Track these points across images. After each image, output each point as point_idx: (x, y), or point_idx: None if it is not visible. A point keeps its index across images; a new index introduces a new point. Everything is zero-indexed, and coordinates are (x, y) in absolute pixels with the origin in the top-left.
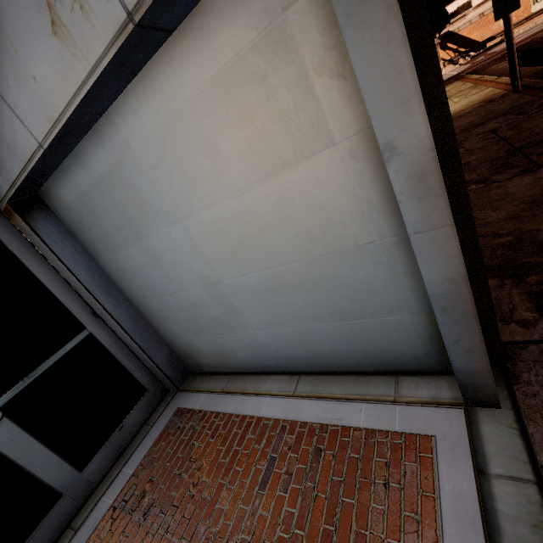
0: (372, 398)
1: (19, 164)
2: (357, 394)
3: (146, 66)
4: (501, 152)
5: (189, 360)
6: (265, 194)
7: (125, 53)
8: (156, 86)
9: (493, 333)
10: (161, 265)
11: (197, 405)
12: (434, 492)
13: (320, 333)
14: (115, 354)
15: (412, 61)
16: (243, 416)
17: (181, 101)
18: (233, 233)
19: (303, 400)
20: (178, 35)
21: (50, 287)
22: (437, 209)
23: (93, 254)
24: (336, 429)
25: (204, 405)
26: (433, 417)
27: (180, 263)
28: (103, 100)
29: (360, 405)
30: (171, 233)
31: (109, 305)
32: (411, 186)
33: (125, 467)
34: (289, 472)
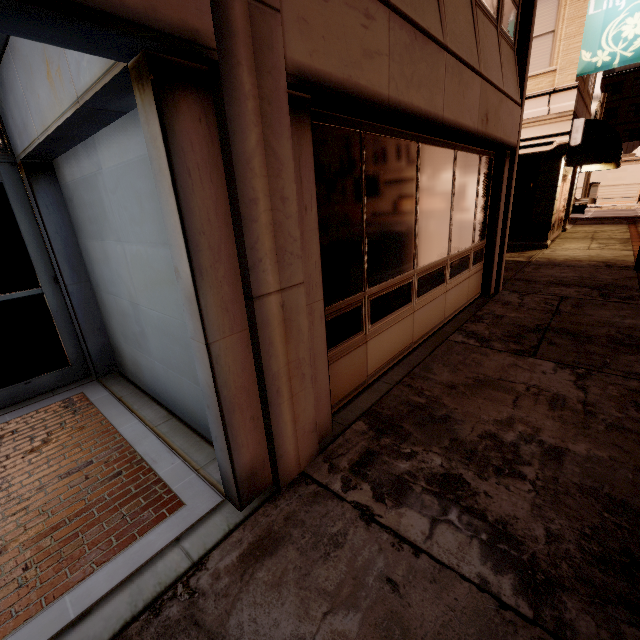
0: (189, 460)
1: (28, 140)
2: (186, 451)
3: (114, 123)
4: (535, 323)
5: (119, 359)
6: (164, 256)
7: (84, 115)
8: (118, 139)
9: (273, 454)
10: (110, 267)
11: (95, 397)
12: (141, 536)
13: (187, 388)
14: (57, 321)
15: (181, 225)
16: (109, 423)
17: (128, 159)
18: (147, 272)
19: (153, 436)
20: (130, 116)
21: (27, 240)
22: (198, 328)
23: (76, 230)
24: (145, 466)
25: (99, 400)
26: (201, 494)
27: (120, 274)
28: (83, 130)
29: (177, 460)
30: (117, 247)
31: (68, 278)
32: (187, 303)
33: (10, 413)
34: (89, 476)
